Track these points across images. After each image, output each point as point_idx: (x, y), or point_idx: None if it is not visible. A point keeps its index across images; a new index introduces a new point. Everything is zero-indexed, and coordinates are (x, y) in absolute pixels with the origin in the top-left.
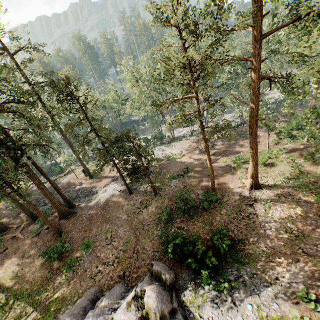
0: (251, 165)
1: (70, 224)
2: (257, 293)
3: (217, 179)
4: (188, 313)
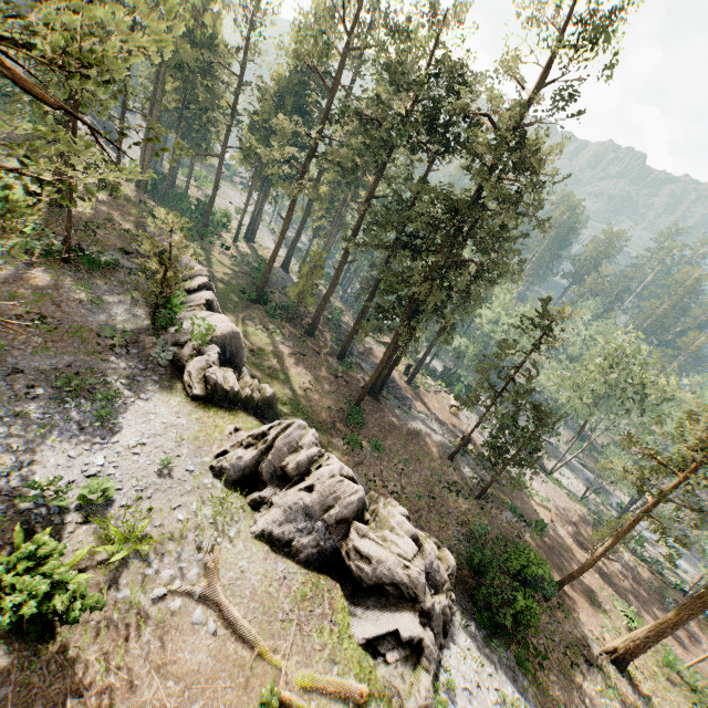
0: (648, 629)
1: (369, 406)
2: (524, 696)
3: (569, 587)
4: None
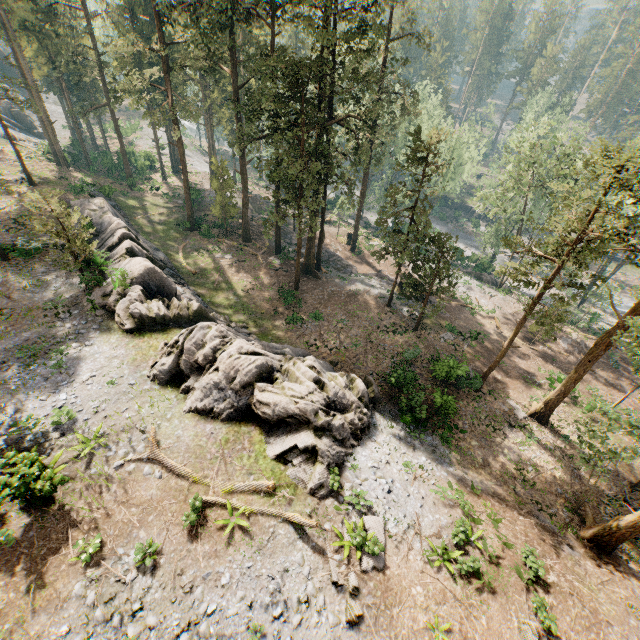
0: (557, 389)
1: (309, 285)
2: (438, 461)
3: (503, 376)
4: (373, 422)
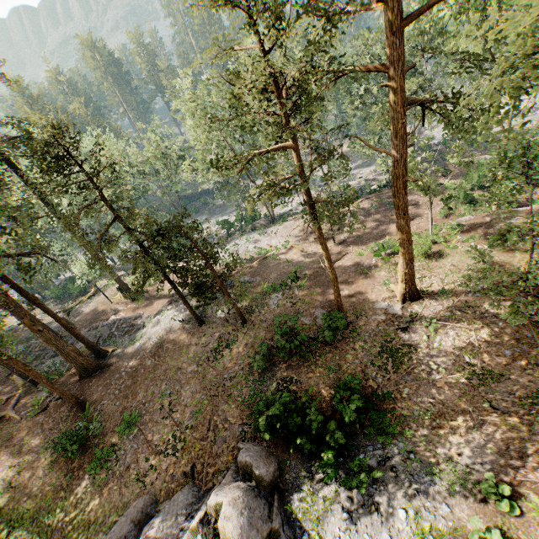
0: (402, 261)
1: (100, 387)
2: (415, 488)
3: (347, 288)
4: (300, 532)
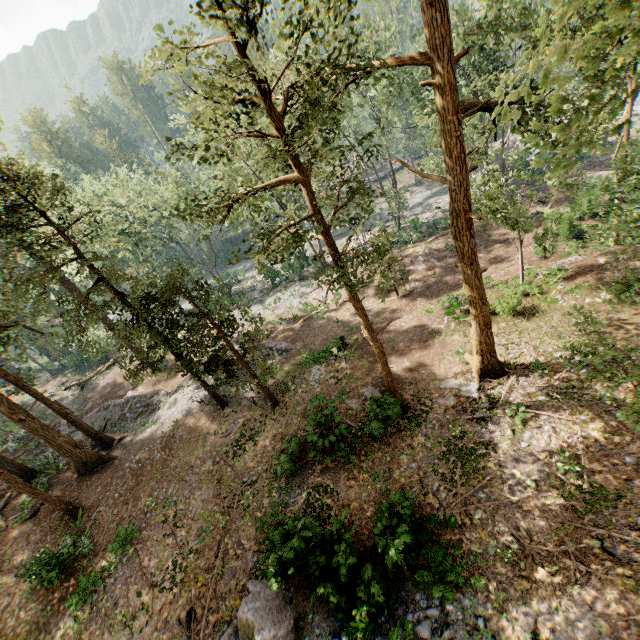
0: (475, 327)
1: (99, 488)
2: None
3: (409, 358)
4: None
